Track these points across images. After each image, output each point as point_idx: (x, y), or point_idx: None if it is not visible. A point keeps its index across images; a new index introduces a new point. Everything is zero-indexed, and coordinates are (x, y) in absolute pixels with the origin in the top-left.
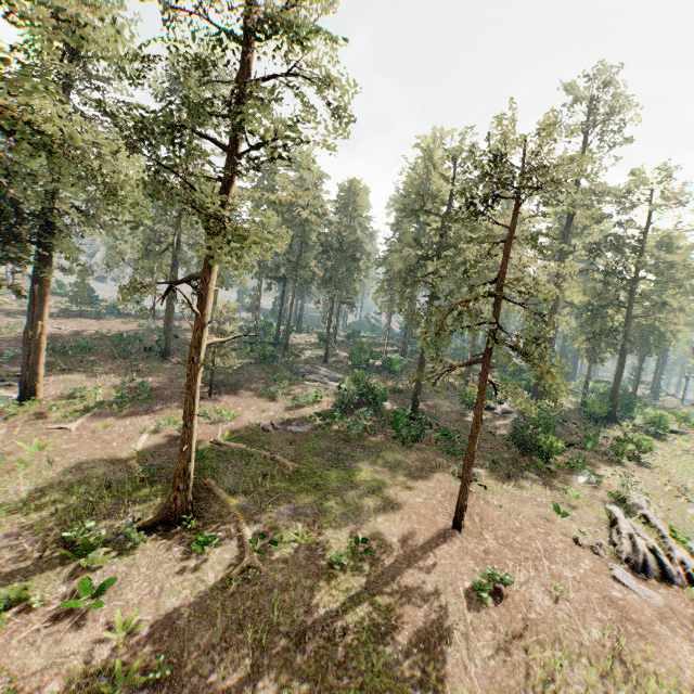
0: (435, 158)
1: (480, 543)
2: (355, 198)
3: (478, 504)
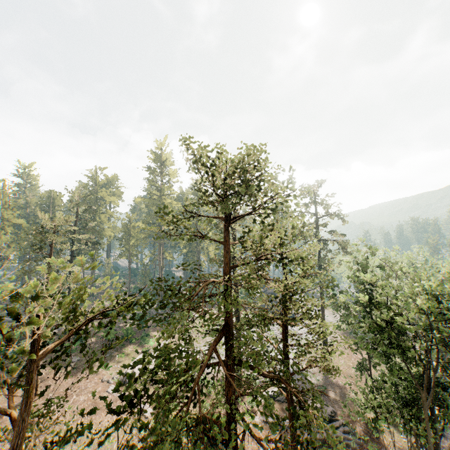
0: (97, 182)
1: (43, 400)
2: (54, 201)
3: (61, 379)
